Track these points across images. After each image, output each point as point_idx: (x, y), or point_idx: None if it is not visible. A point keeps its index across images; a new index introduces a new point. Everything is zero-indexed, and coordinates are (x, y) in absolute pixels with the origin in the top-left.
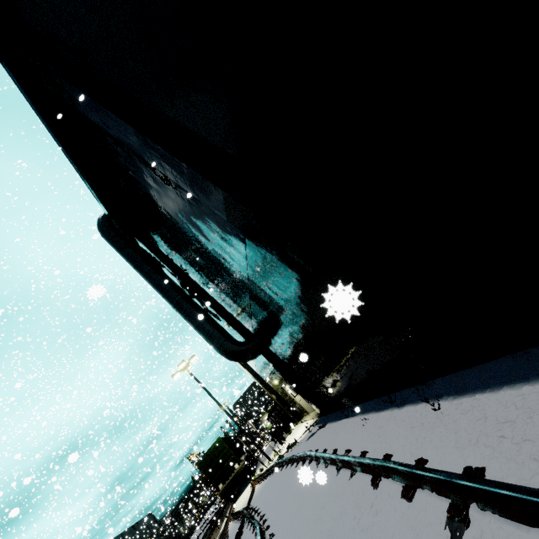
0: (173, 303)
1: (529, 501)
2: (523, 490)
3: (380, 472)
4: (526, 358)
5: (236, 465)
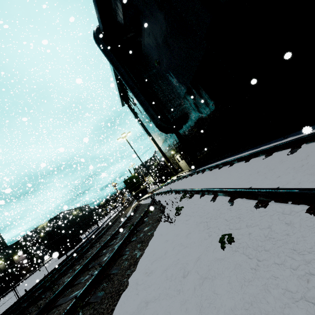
0: (135, 94)
1: None
2: None
3: (251, 157)
4: None
5: (141, 186)
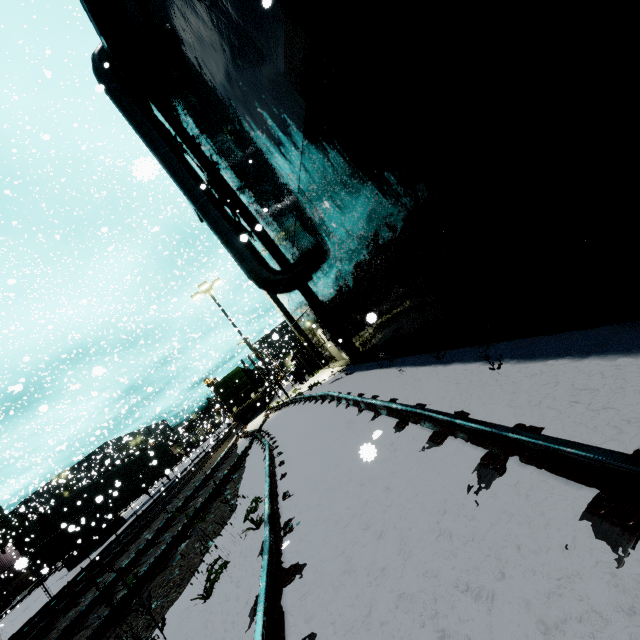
0: (196, 205)
1: (603, 462)
2: (599, 451)
3: (408, 417)
4: (634, 330)
5: (252, 394)
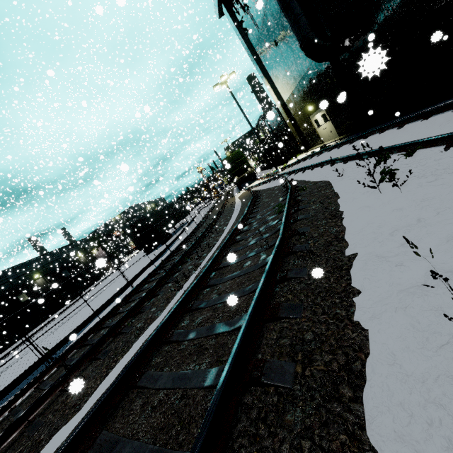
0: None
1: None
2: None
3: None
4: None
5: (248, 169)
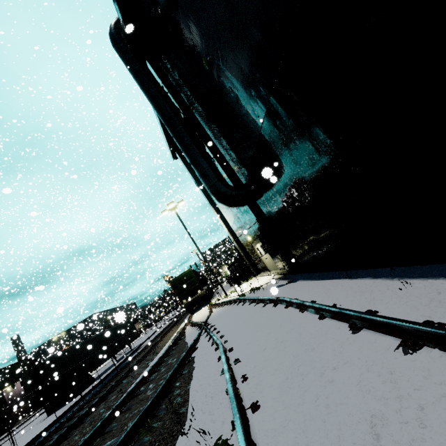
0: (173, 132)
1: None
2: None
3: None
4: None
5: (199, 291)
